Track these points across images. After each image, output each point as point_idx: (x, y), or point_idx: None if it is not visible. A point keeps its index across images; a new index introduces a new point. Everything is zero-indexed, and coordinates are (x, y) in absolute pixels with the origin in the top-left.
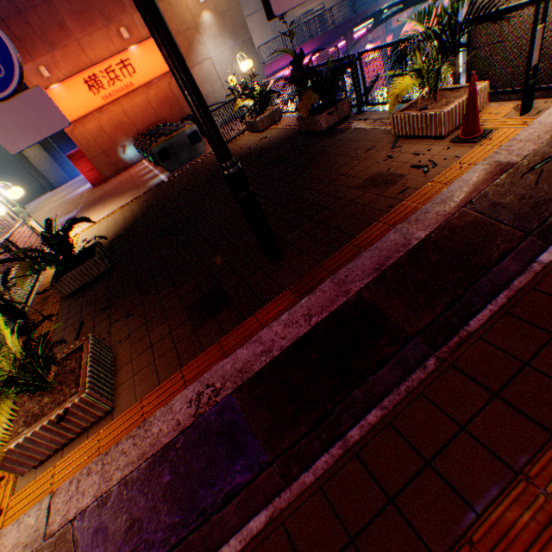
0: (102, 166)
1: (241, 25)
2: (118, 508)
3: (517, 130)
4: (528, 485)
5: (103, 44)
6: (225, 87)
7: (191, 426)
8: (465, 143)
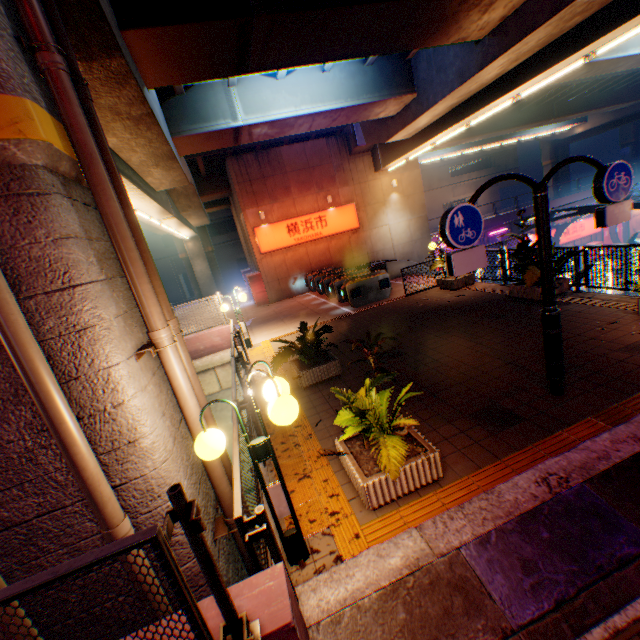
0: (271, 289)
1: (420, 205)
2: (503, 547)
3: None
4: None
5: (310, 203)
6: (394, 247)
7: (550, 499)
8: None
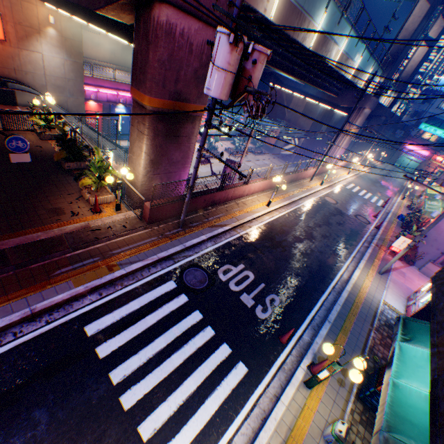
0: None
1: (79, 53)
2: None
3: (109, 216)
4: (8, 296)
5: None
6: (48, 77)
7: None
8: (93, 212)
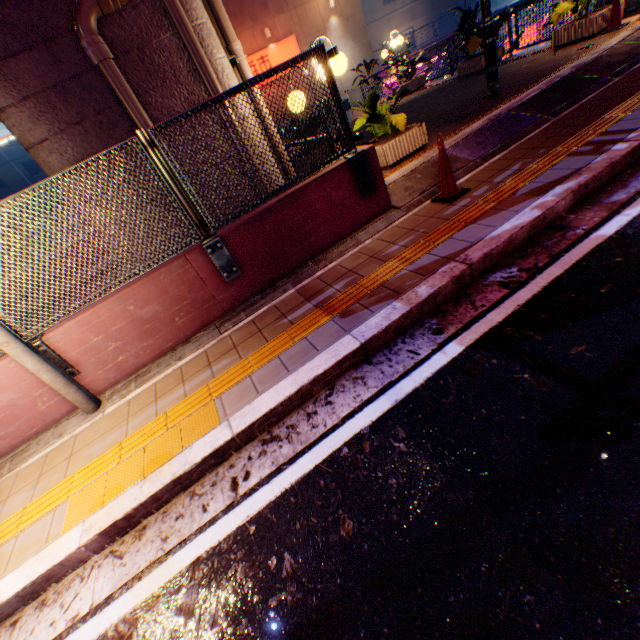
0: None
1: (361, 30)
2: (466, 144)
3: None
4: None
5: (248, 43)
6: (343, 86)
7: (490, 123)
8: (611, 32)
